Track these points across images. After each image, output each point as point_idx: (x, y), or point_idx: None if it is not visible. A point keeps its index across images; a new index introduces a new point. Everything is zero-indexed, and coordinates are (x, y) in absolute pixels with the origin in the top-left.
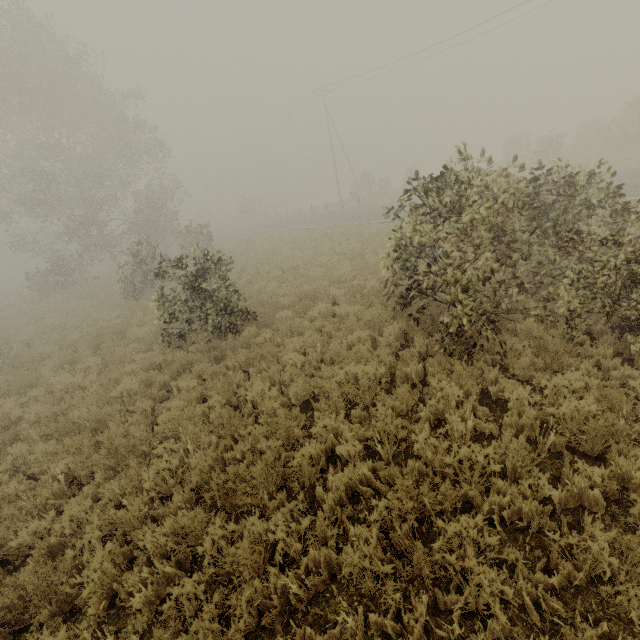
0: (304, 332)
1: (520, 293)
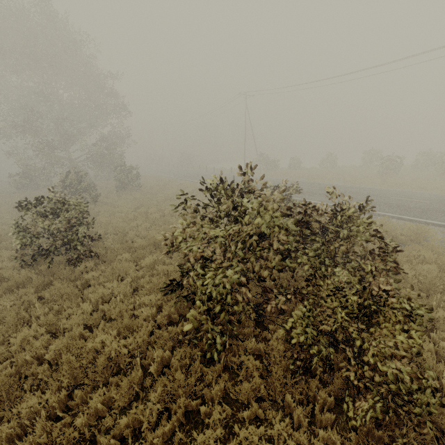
0: (127, 277)
1: (296, 294)
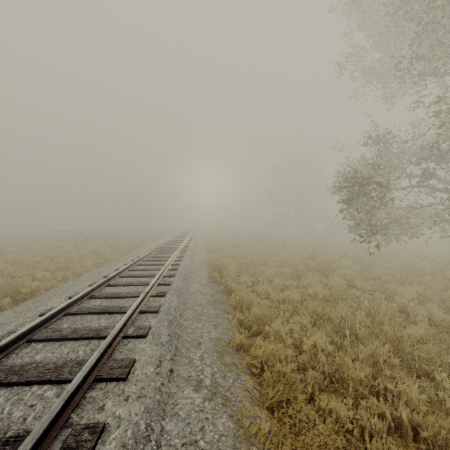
0: None
1: None
